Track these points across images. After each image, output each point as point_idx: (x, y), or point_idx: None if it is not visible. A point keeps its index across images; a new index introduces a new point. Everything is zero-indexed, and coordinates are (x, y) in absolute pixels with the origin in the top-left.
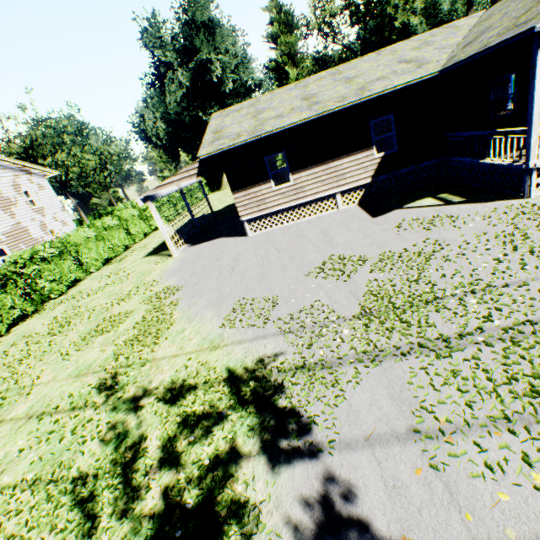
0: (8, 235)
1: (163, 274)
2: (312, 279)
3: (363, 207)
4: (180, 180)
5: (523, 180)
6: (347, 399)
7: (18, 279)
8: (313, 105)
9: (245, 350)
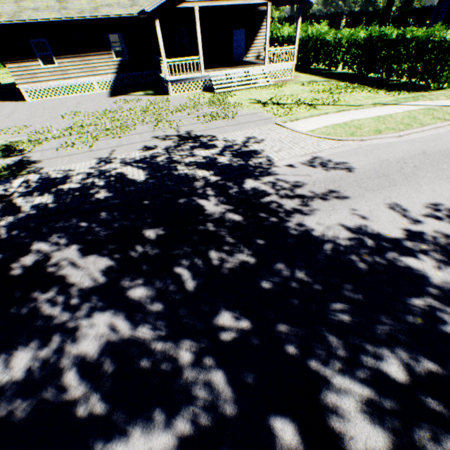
0: None
1: None
2: (55, 120)
3: (110, 93)
4: None
5: (168, 86)
6: (43, 146)
7: None
8: (63, 10)
9: (5, 141)
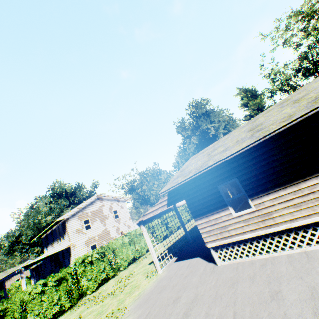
0: (99, 236)
1: (135, 299)
2: None
3: None
4: (157, 209)
5: None
6: None
7: (70, 278)
8: (255, 132)
9: None
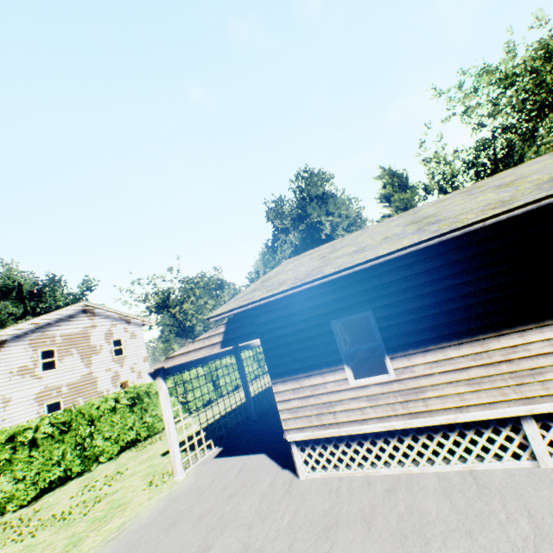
0: (72, 386)
1: (108, 541)
2: None
3: None
4: (198, 349)
5: None
6: None
7: None
8: (427, 225)
9: None
